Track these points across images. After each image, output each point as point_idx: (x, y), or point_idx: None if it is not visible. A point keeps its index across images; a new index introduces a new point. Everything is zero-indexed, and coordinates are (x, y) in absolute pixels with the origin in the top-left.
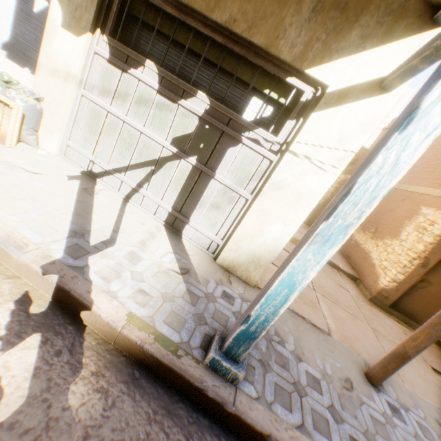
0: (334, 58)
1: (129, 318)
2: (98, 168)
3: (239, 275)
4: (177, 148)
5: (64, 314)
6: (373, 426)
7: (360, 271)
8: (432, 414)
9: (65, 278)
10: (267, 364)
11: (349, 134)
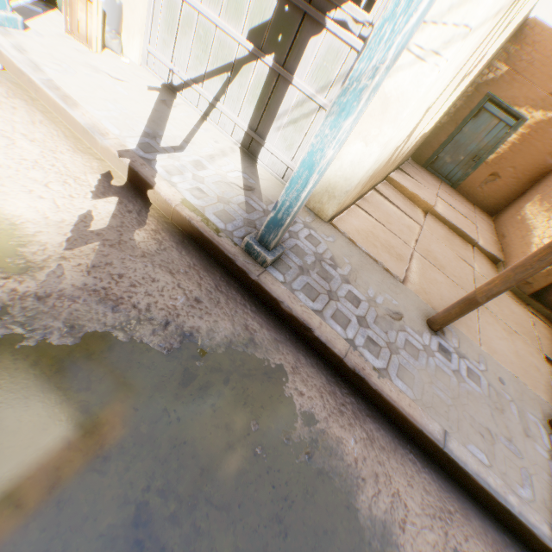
0: None
1: (183, 201)
2: (177, 80)
3: (312, 208)
4: (253, 45)
5: (136, 192)
6: (404, 345)
7: (508, 252)
8: (499, 375)
9: (136, 163)
10: (307, 271)
11: None
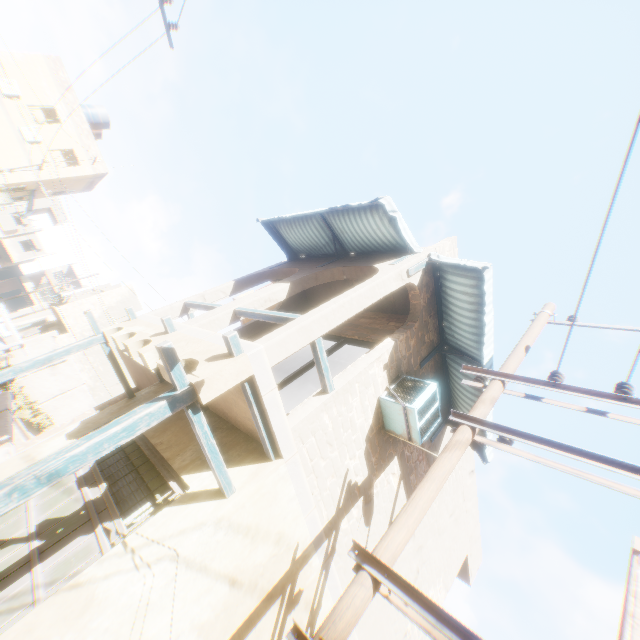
0: (204, 470)
1: None
2: None
3: None
4: (39, 529)
5: None
6: None
7: None
8: None
9: None
10: None
11: (182, 529)
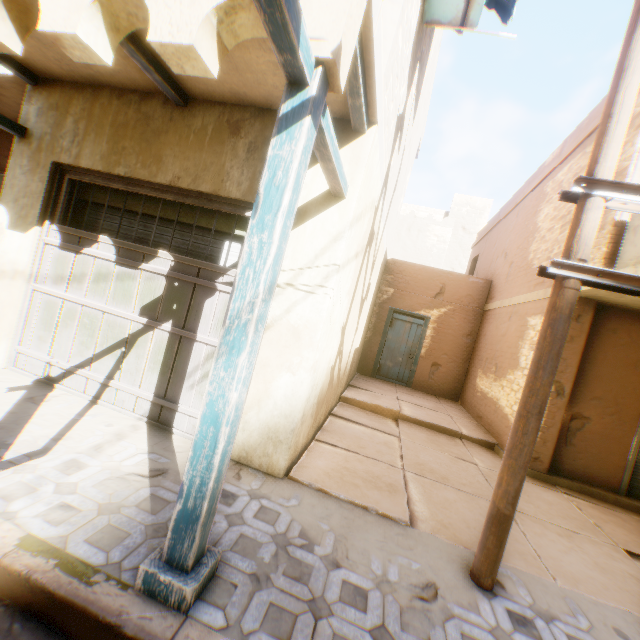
0: None
1: (23, 541)
2: (58, 370)
3: (257, 466)
4: (148, 318)
5: None
6: None
7: (495, 431)
8: (610, 621)
9: None
10: (266, 577)
11: (323, 247)
